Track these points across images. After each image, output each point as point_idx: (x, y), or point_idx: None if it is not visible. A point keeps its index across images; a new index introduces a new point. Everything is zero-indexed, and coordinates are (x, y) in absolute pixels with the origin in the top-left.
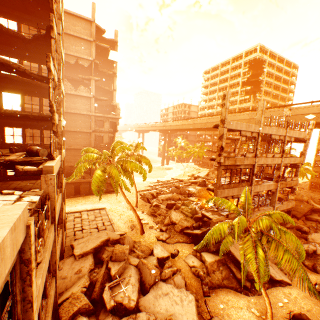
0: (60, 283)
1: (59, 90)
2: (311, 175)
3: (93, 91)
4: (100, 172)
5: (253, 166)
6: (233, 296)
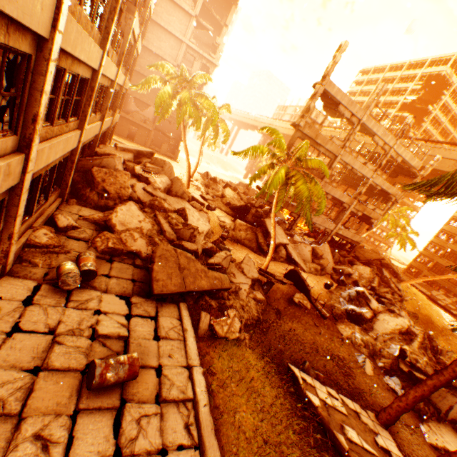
0: None
1: None
2: (415, 257)
3: (198, 8)
4: (169, 90)
5: (335, 159)
6: (247, 251)
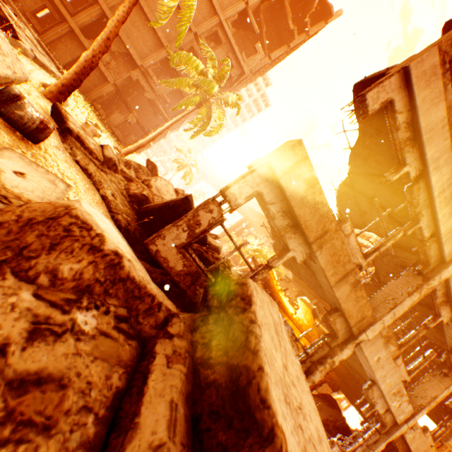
0: None
1: None
2: None
3: None
4: None
5: None
6: None
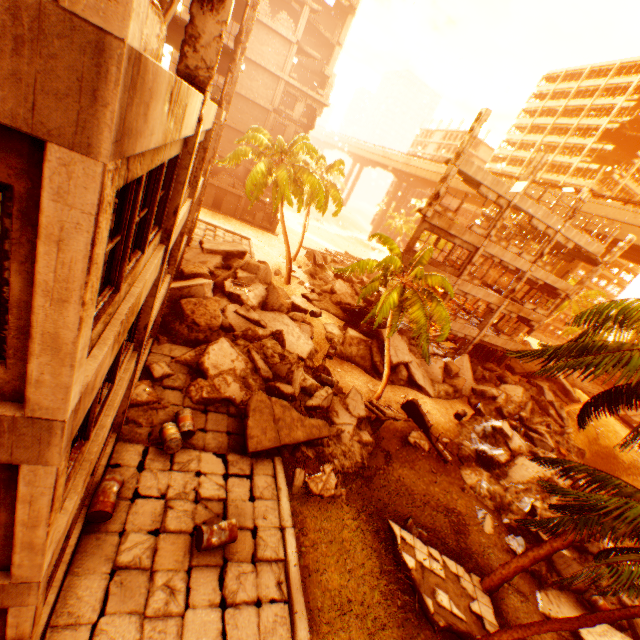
0: (183, 262)
1: (254, 13)
2: None
3: (300, 31)
4: (263, 168)
5: (476, 251)
6: (358, 372)
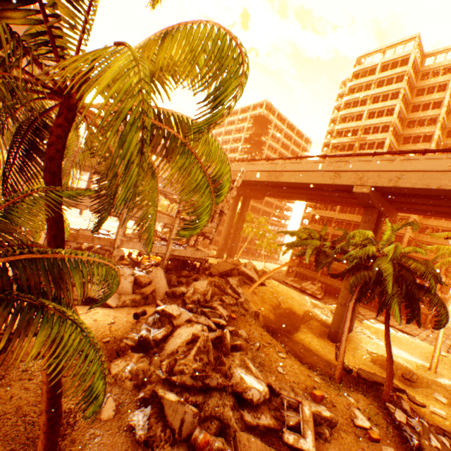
0: None
1: None
2: (290, 258)
3: None
4: None
5: None
6: None
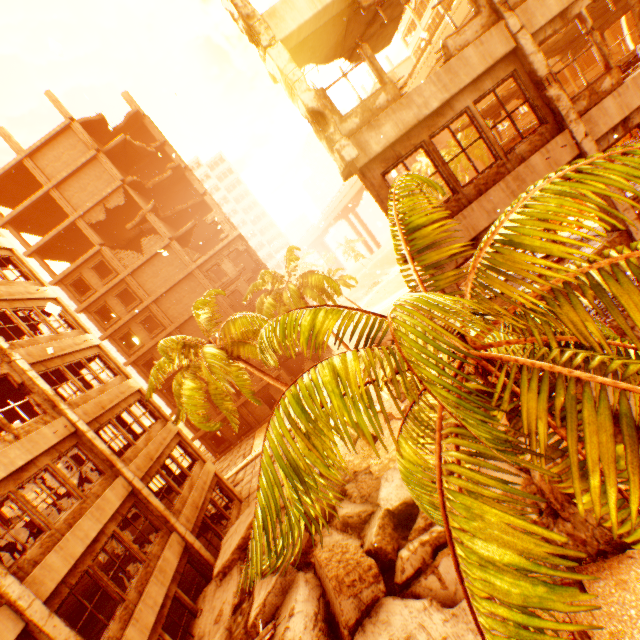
0: None
1: None
2: None
3: (162, 232)
4: (191, 384)
5: (520, 57)
6: None
